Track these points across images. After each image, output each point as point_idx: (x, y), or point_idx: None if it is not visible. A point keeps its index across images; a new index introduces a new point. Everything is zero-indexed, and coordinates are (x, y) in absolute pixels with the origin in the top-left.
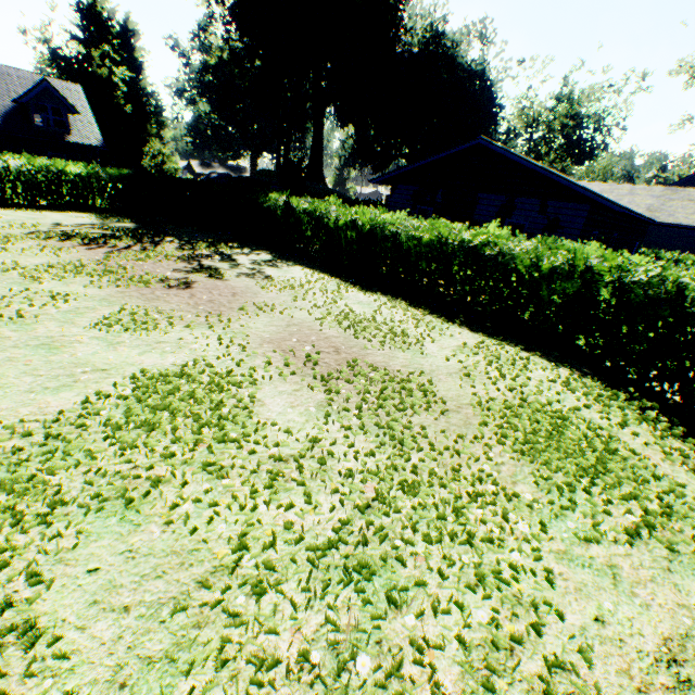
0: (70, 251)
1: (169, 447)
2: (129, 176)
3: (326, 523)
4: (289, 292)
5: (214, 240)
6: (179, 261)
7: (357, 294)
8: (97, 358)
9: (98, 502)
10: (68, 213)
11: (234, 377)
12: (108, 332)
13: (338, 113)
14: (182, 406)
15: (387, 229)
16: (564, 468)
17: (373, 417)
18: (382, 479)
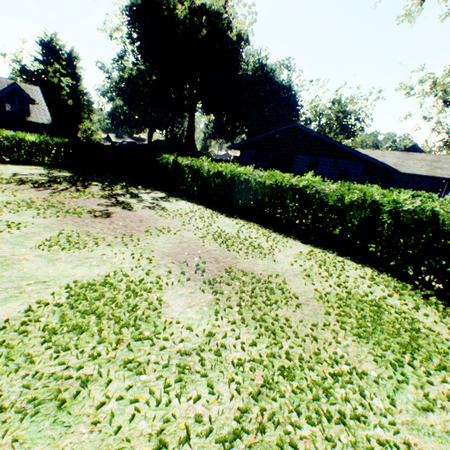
0: (23, 192)
1: (96, 347)
2: (69, 143)
3: (228, 412)
4: (179, 219)
5: (126, 184)
6: (102, 198)
7: (224, 219)
8: (39, 272)
9: (33, 405)
10: (25, 166)
11: (145, 284)
12: (49, 251)
13: (204, 107)
14: (106, 310)
15: (241, 177)
16: (390, 346)
17: (249, 312)
18: (265, 366)
